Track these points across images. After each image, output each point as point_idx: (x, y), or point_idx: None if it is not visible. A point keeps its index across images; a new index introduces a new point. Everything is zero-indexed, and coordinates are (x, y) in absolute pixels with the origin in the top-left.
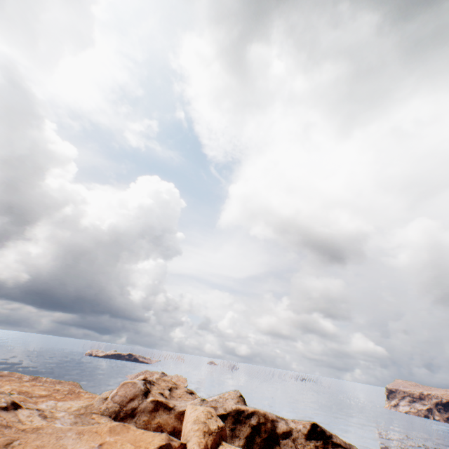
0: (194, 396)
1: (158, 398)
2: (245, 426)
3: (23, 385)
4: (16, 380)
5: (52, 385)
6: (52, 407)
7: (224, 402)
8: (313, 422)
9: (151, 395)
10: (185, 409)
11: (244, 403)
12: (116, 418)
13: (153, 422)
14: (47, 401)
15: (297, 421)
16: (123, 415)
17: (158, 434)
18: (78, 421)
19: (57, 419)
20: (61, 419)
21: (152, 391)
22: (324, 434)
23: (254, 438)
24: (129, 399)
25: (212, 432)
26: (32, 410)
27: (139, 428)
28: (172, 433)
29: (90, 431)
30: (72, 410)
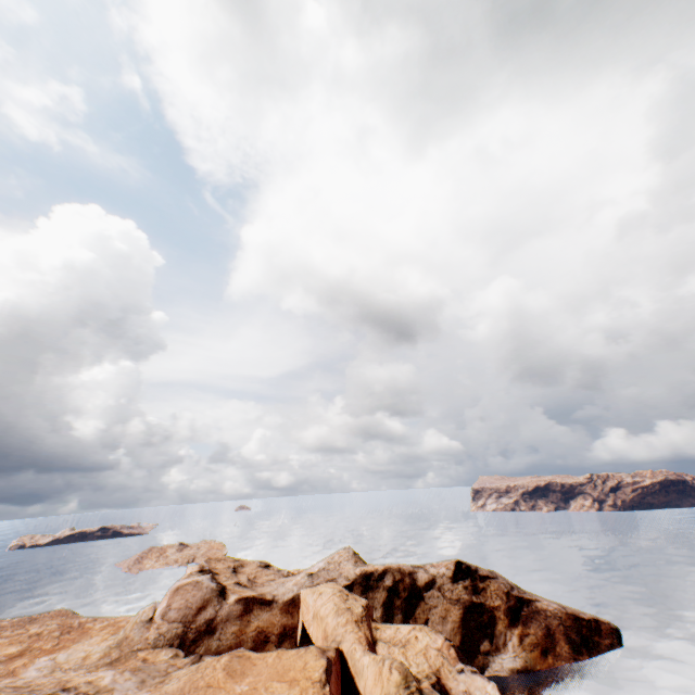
0: (273, 568)
1: (248, 594)
2: (379, 592)
3: None
4: None
5: (20, 630)
6: (53, 669)
7: (339, 568)
8: (457, 560)
9: (230, 592)
10: (292, 596)
11: (363, 561)
12: (182, 645)
13: (249, 630)
14: (33, 662)
15: (437, 565)
16: (195, 636)
17: (305, 651)
18: (144, 679)
19: (114, 692)
20: (118, 688)
21: (228, 586)
22: (470, 570)
23: (392, 602)
24: (196, 610)
25: (362, 617)
26: None
27: (229, 645)
28: (283, 634)
29: (197, 688)
30: (94, 659)
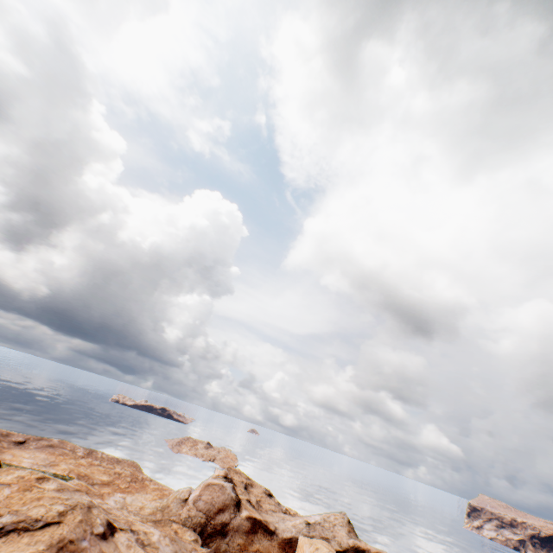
0: (274, 499)
1: (256, 516)
2: None
3: (80, 463)
4: (70, 455)
5: (110, 465)
6: (122, 506)
7: (333, 530)
8: None
9: (243, 506)
10: (290, 536)
11: (355, 533)
12: (202, 533)
13: (250, 549)
14: (113, 494)
15: None
16: (211, 531)
17: None
18: (177, 550)
19: (159, 550)
20: (161, 549)
21: (242, 500)
22: None
23: None
24: (217, 509)
25: None
26: (127, 532)
27: None
28: None
29: None
30: (146, 512)
